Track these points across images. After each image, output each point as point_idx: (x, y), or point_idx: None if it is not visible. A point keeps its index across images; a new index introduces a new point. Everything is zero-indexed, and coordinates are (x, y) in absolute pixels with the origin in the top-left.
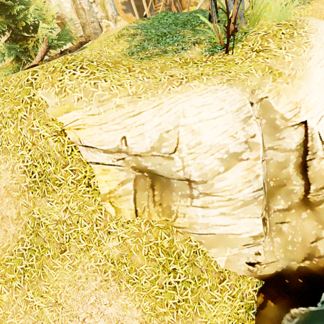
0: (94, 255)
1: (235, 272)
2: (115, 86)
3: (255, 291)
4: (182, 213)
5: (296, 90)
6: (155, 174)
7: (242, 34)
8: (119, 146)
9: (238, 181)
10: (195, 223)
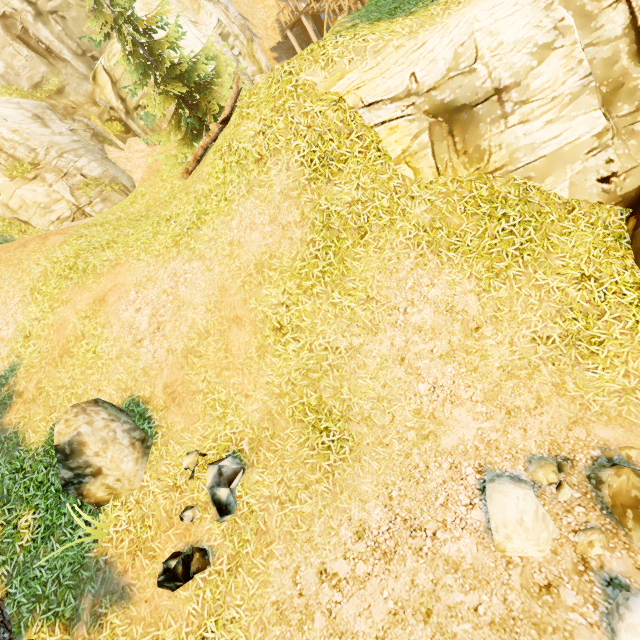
0: (402, 228)
1: (586, 200)
2: (386, 34)
3: (621, 220)
4: (497, 145)
5: None
6: (452, 112)
7: None
8: (408, 87)
9: (558, 72)
10: (516, 149)
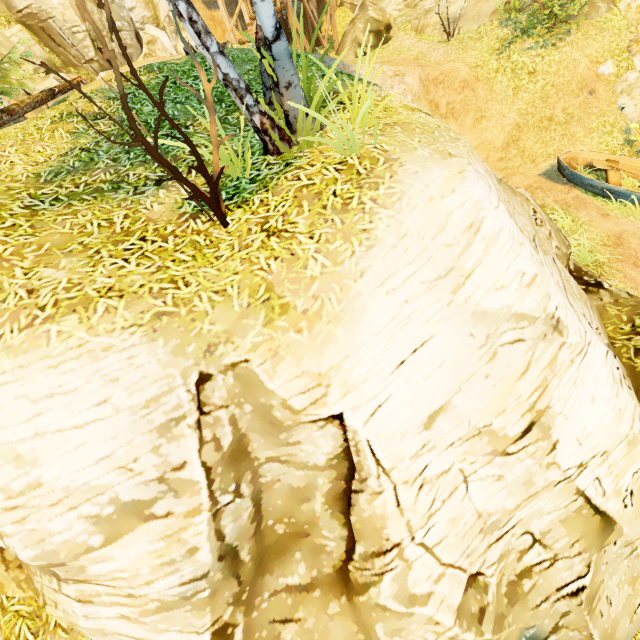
0: None
1: None
2: None
3: None
4: (52, 599)
5: (320, 347)
6: None
7: (280, 166)
8: None
9: (143, 563)
10: (77, 624)
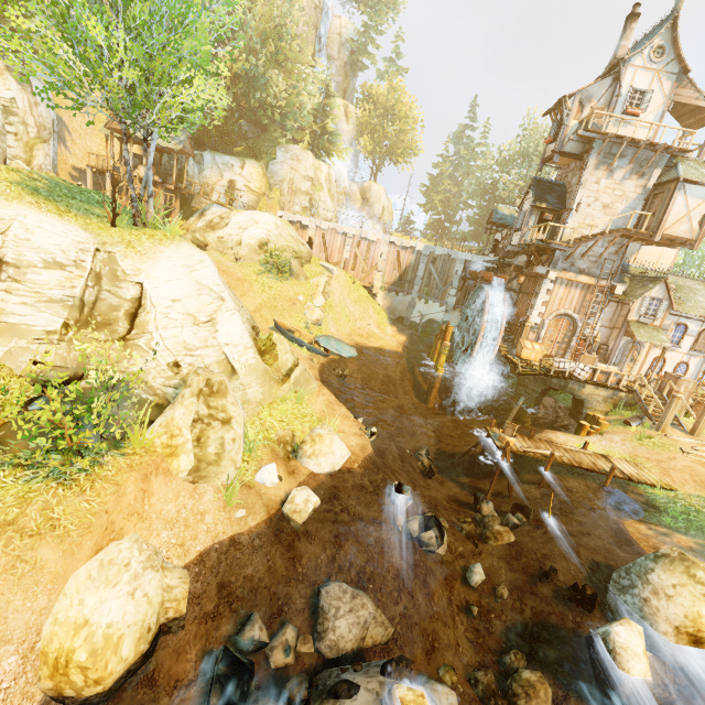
0: None
1: (13, 368)
2: None
3: (28, 397)
4: None
5: (142, 262)
6: None
7: (139, 228)
8: None
9: (53, 281)
10: None
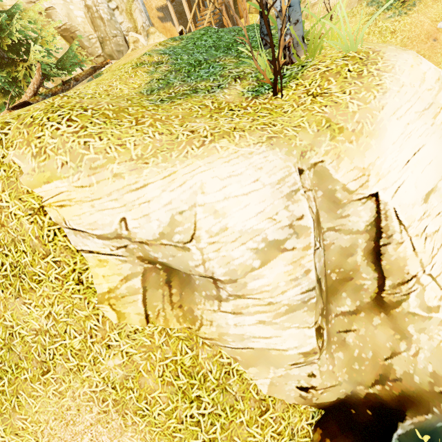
0: (89, 377)
1: (283, 399)
2: (113, 146)
3: (311, 424)
4: (208, 320)
5: (363, 152)
6: (170, 267)
7: (298, 67)
8: (117, 231)
9: (280, 279)
10: (226, 333)
